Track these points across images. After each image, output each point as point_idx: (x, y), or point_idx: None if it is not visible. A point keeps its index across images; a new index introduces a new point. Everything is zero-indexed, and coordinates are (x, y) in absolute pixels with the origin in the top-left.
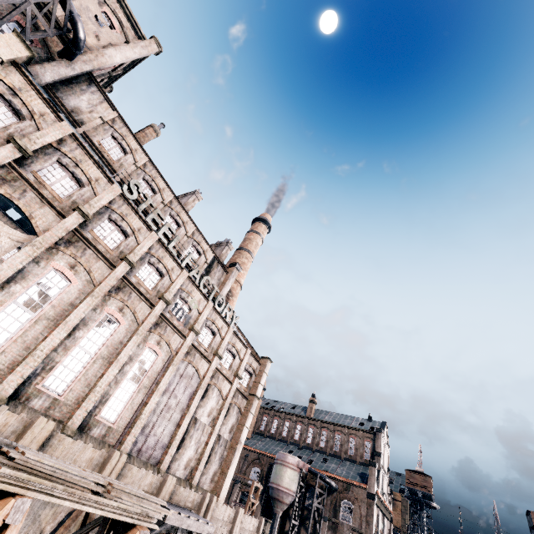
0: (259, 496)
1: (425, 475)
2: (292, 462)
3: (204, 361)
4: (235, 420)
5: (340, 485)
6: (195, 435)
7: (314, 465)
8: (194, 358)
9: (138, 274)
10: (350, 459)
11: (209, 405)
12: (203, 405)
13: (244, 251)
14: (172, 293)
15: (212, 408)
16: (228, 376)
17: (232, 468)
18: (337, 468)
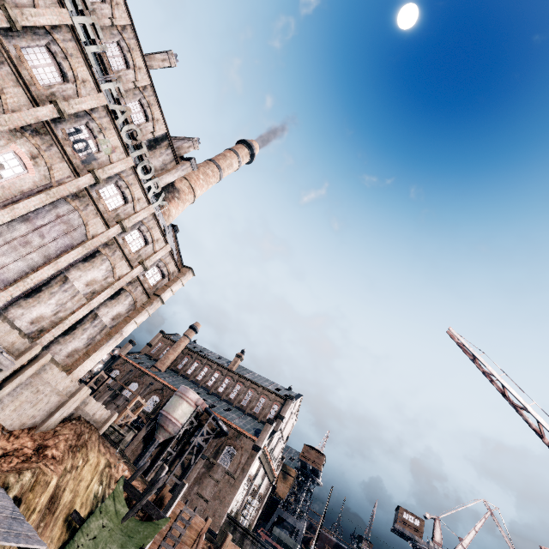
0: (148, 422)
1: (320, 453)
2: (191, 397)
3: (100, 221)
4: (125, 310)
5: (232, 432)
6: (60, 295)
7: (215, 409)
8: (86, 209)
9: (26, 51)
10: (253, 415)
11: (92, 275)
12: (82, 269)
13: (213, 164)
14: (73, 108)
15: (95, 280)
16: (130, 259)
17: (100, 354)
18: (236, 418)
